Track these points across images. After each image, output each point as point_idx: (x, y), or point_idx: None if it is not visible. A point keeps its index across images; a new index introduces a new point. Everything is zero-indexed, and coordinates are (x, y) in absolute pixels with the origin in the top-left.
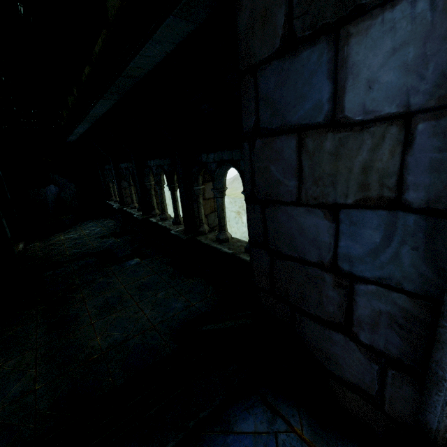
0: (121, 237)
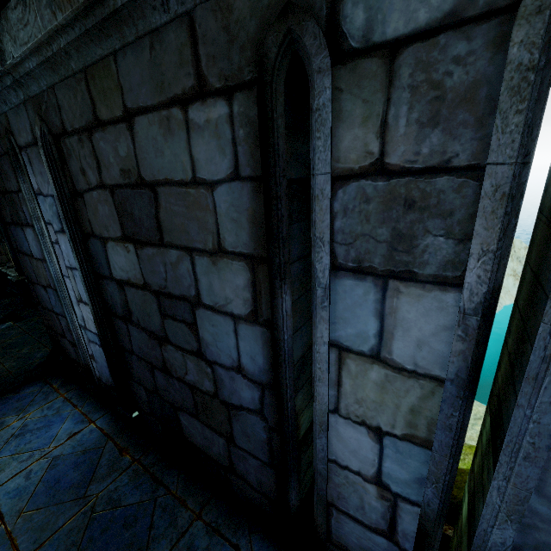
0: None
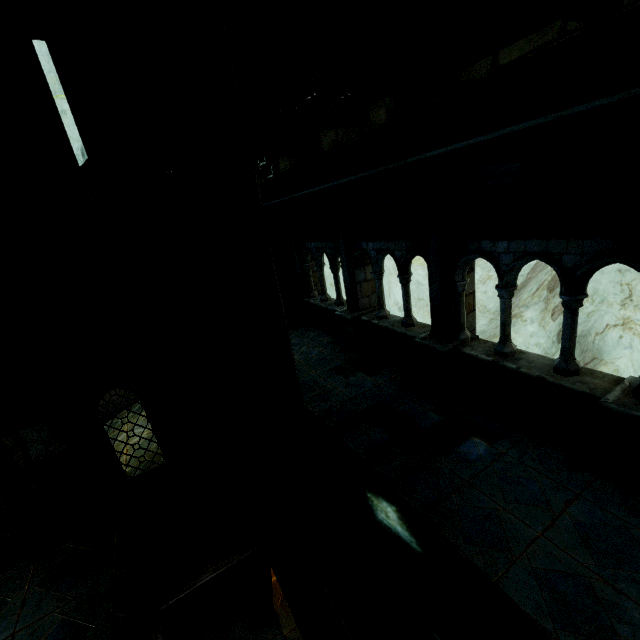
0: (378, 374)
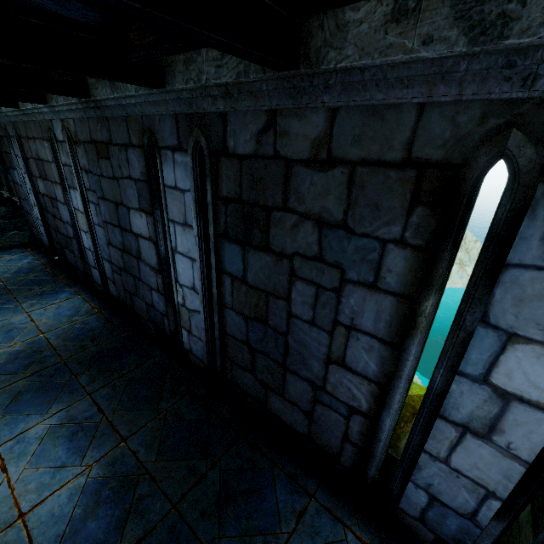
0: (9, 220)
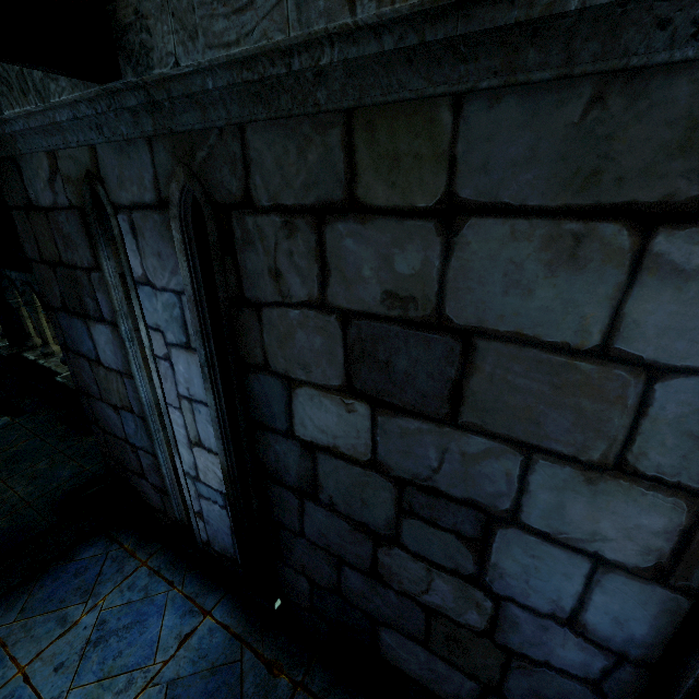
0: None
